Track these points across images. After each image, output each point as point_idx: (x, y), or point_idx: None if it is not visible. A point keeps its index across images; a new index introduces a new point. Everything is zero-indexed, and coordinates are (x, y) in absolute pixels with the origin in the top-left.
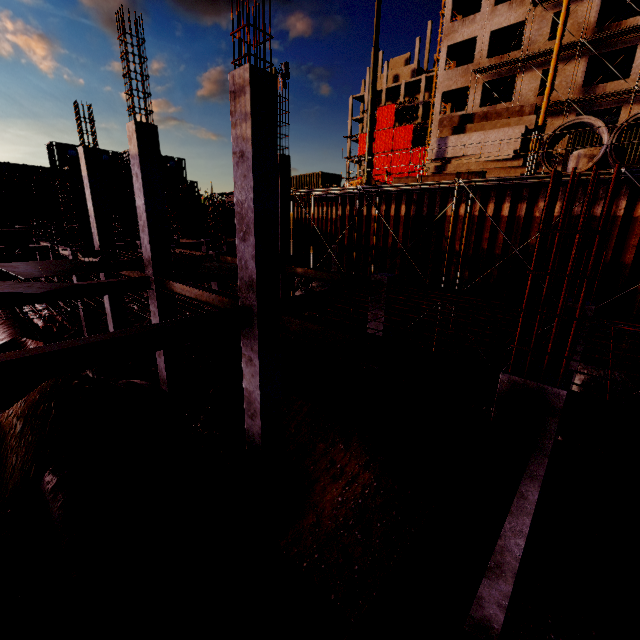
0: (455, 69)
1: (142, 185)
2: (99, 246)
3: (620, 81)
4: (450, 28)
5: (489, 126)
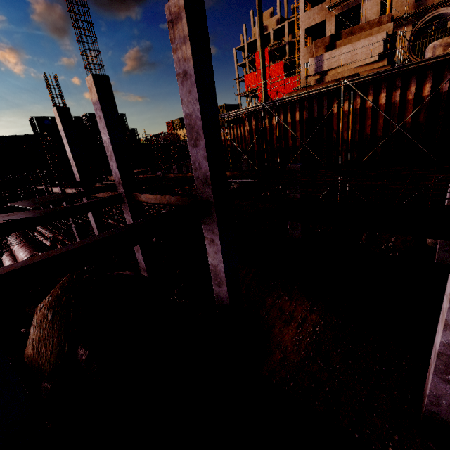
0: (312, 9)
1: (105, 124)
2: (80, 179)
3: None
4: None
5: (355, 39)
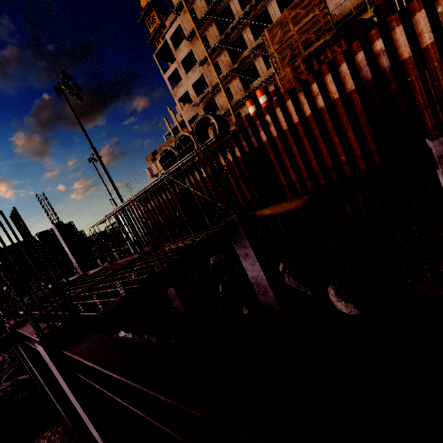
0: (187, 108)
1: None
2: None
3: (258, 79)
4: (174, 92)
5: None
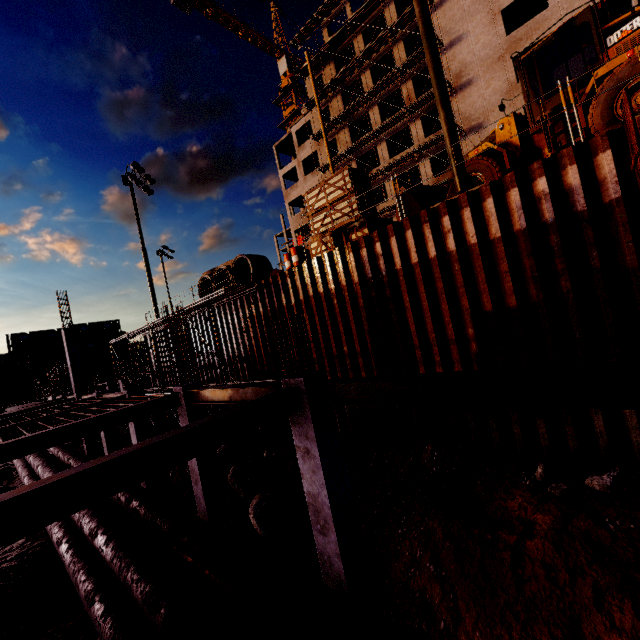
0: (297, 215)
1: None
2: None
3: (385, 203)
4: (286, 193)
5: None
